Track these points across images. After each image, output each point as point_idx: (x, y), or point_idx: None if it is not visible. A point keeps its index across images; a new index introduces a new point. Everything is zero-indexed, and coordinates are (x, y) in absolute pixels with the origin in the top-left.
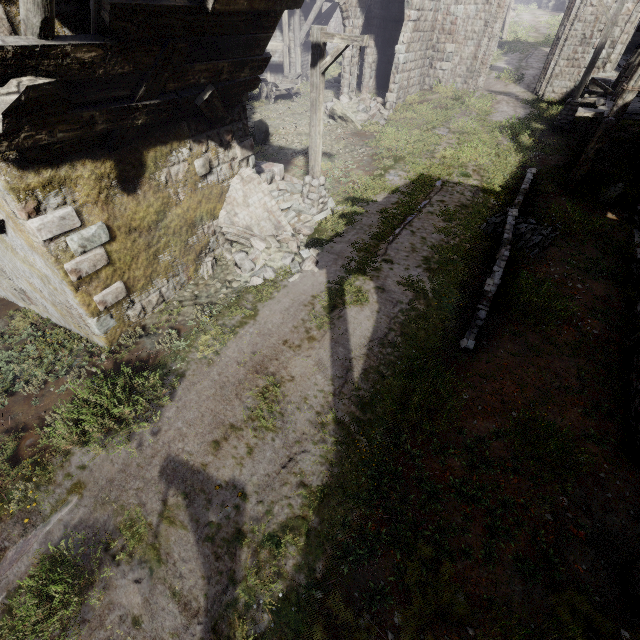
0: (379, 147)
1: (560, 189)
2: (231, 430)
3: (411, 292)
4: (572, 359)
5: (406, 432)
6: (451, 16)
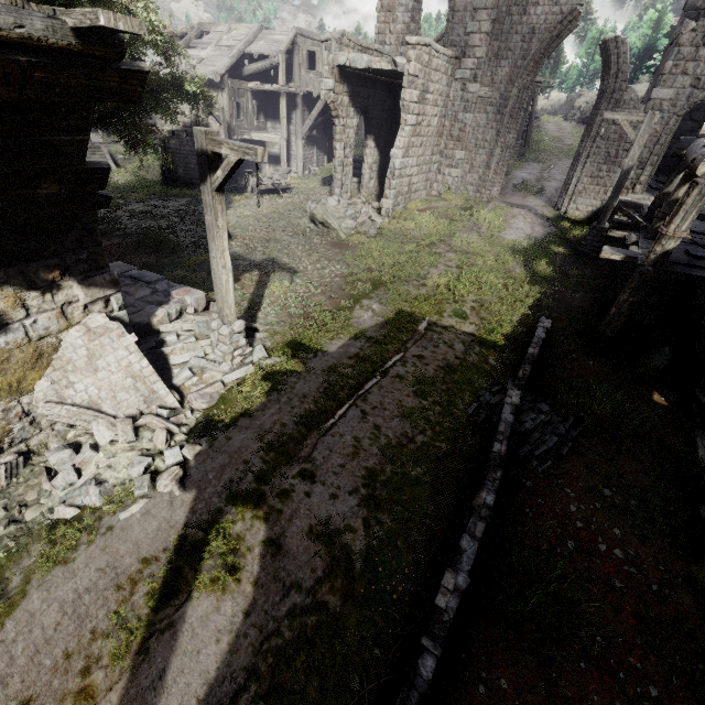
0: (359, 265)
1: (586, 345)
2: None
3: (322, 560)
4: None
5: None
6: (459, 123)
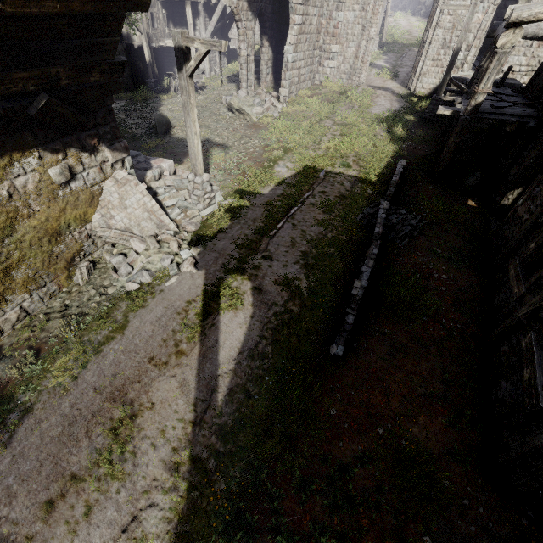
0: (271, 139)
1: (428, 177)
2: (70, 483)
3: (286, 292)
4: (437, 359)
5: (268, 464)
6: (333, 21)
